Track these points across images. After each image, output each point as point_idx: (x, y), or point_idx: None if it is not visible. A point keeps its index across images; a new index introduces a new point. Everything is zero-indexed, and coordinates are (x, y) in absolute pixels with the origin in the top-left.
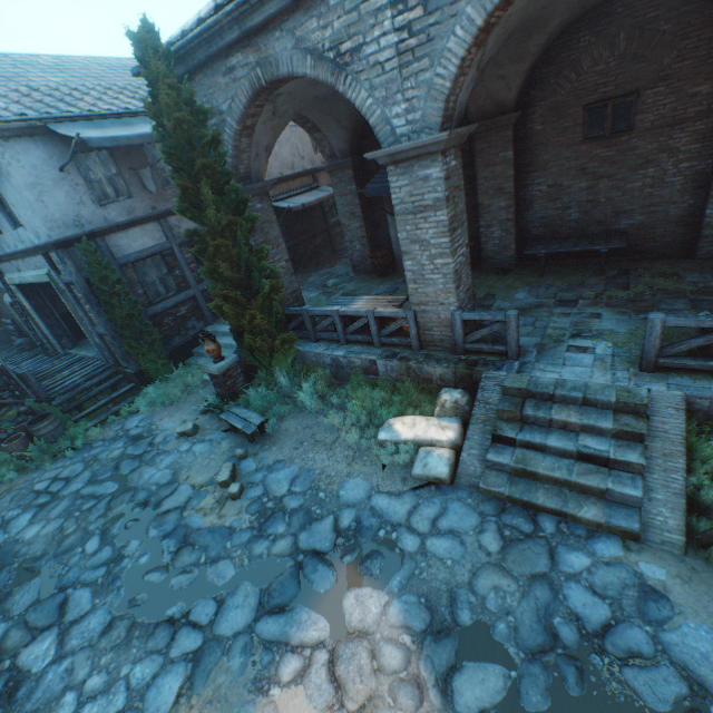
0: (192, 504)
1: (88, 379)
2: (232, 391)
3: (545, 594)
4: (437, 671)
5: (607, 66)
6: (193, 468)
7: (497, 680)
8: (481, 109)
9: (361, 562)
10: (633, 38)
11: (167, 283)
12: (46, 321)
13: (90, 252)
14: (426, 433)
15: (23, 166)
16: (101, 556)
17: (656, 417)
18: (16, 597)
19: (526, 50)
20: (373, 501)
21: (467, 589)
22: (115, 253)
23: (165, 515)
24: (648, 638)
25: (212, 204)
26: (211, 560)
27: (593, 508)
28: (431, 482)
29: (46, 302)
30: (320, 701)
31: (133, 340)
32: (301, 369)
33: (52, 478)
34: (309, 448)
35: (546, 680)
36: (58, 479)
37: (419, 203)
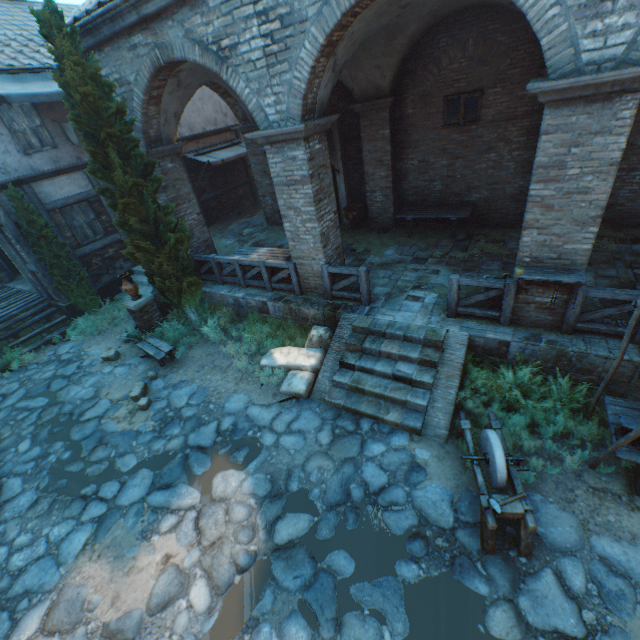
0: (109, 414)
1: (23, 311)
2: (149, 324)
3: (350, 470)
4: (268, 520)
5: (461, 65)
6: (113, 386)
7: (305, 523)
8: (364, 92)
9: (231, 453)
10: (479, 45)
11: (95, 227)
12: None
13: (17, 198)
14: (296, 360)
15: None
16: (32, 454)
17: (448, 350)
18: None
19: (393, 47)
20: (249, 411)
21: (300, 469)
22: (42, 199)
23: (86, 422)
24: (405, 494)
25: (119, 167)
26: (119, 455)
27: (396, 413)
28: (294, 397)
29: None
30: (185, 542)
31: (62, 278)
32: (209, 307)
33: None
34: (208, 371)
35: (335, 521)
36: None
37: (291, 177)
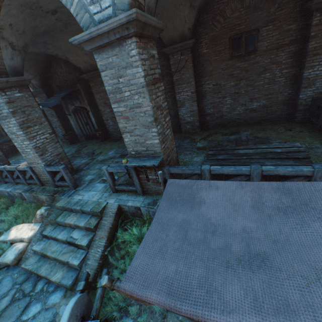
0: None
1: None
2: None
3: None
4: None
5: None
6: None
7: None
8: (86, 68)
9: None
10: None
11: None
12: None
13: None
14: (21, 234)
15: None
16: None
17: (105, 217)
18: None
19: None
20: None
21: None
22: None
23: None
24: None
25: None
26: None
27: (60, 273)
28: (8, 265)
29: None
30: None
31: None
32: None
33: None
34: None
35: None
36: None
37: (3, 114)
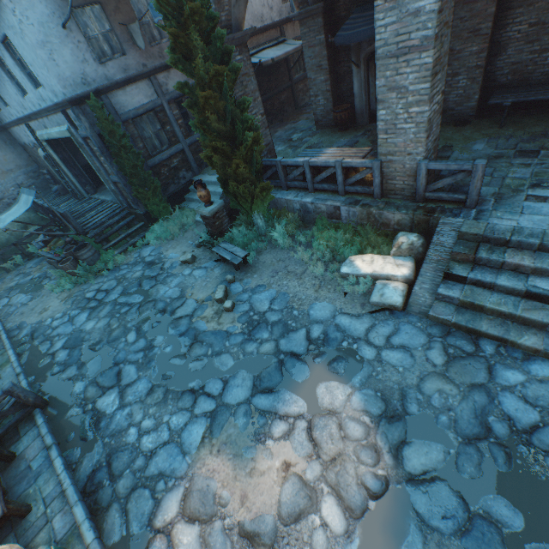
0: (197, 313)
1: (110, 218)
2: (219, 230)
3: (482, 399)
4: (390, 443)
5: None
6: (195, 288)
7: (438, 454)
8: None
9: (329, 363)
10: None
11: (161, 138)
12: (72, 171)
13: (98, 108)
14: (382, 269)
15: (32, 23)
16: (139, 345)
17: None
18: (87, 367)
19: None
20: (337, 320)
21: (415, 390)
22: (117, 110)
23: (179, 320)
24: None
25: (200, 54)
26: (215, 354)
27: (533, 338)
28: (386, 308)
29: (69, 155)
30: (302, 452)
31: (139, 187)
32: (274, 213)
33: (97, 290)
34: (283, 277)
35: (479, 458)
36: (100, 291)
37: (404, 44)
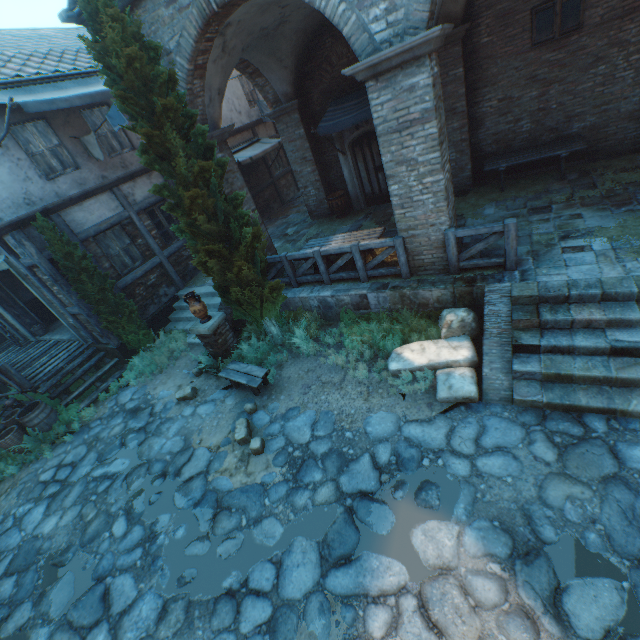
0: (214, 467)
1: (69, 361)
2: (224, 349)
3: (625, 495)
4: (541, 596)
5: None
6: (203, 431)
7: (611, 594)
8: None
9: (415, 495)
10: None
11: (132, 253)
12: (11, 312)
13: (48, 229)
14: (439, 356)
15: None
16: (133, 537)
17: None
18: (50, 597)
19: None
20: (405, 432)
21: (539, 504)
22: (73, 228)
23: (189, 483)
24: None
25: (180, 151)
26: (253, 522)
27: None
28: (459, 403)
29: (7, 293)
30: None
31: (109, 315)
32: (288, 316)
33: (56, 466)
34: (318, 391)
35: None
36: (63, 466)
37: (404, 118)
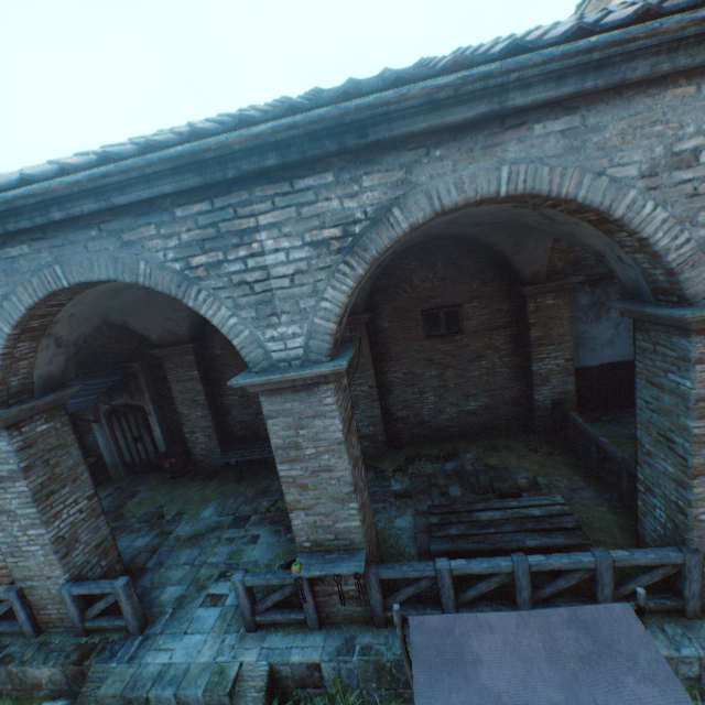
0: None
1: None
2: None
3: None
4: None
5: None
6: None
7: None
8: (163, 338)
9: None
10: None
11: None
12: None
13: None
14: None
15: None
16: None
17: None
18: None
19: (179, 304)
20: None
21: None
22: None
23: None
24: None
25: None
26: None
27: None
28: None
29: None
30: None
31: None
32: None
33: None
34: None
35: None
36: None
37: None
